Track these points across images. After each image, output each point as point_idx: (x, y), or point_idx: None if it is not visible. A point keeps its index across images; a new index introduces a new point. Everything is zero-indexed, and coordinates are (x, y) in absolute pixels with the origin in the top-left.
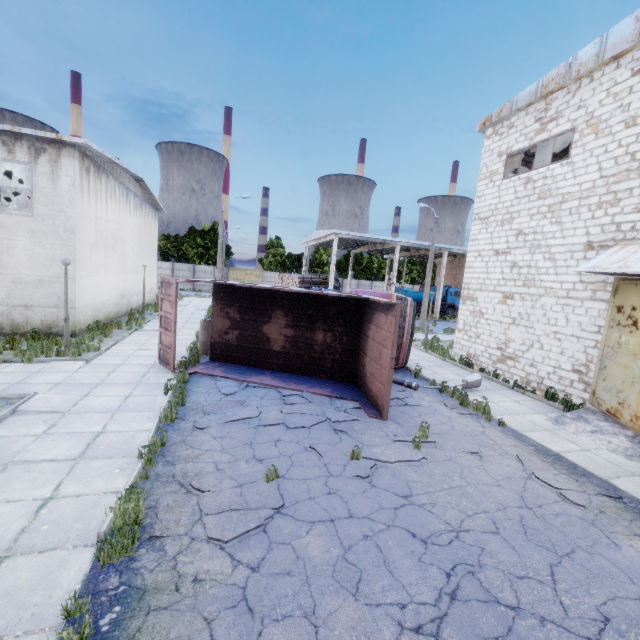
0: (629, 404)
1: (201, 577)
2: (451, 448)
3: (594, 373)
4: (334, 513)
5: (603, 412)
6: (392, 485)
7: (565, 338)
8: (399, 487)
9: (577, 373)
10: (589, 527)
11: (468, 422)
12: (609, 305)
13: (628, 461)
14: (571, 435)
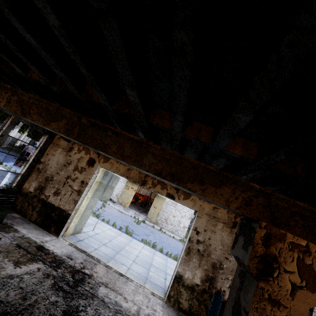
0: (124, 202)
1: (106, 219)
2: (108, 208)
3: (119, 196)
4: (107, 214)
5: (119, 203)
6: (108, 212)
7: (116, 188)
8: (109, 212)
9: (116, 195)
10: (126, 216)
11: (105, 204)
12: (125, 184)
13: (124, 210)
14: (117, 207)
